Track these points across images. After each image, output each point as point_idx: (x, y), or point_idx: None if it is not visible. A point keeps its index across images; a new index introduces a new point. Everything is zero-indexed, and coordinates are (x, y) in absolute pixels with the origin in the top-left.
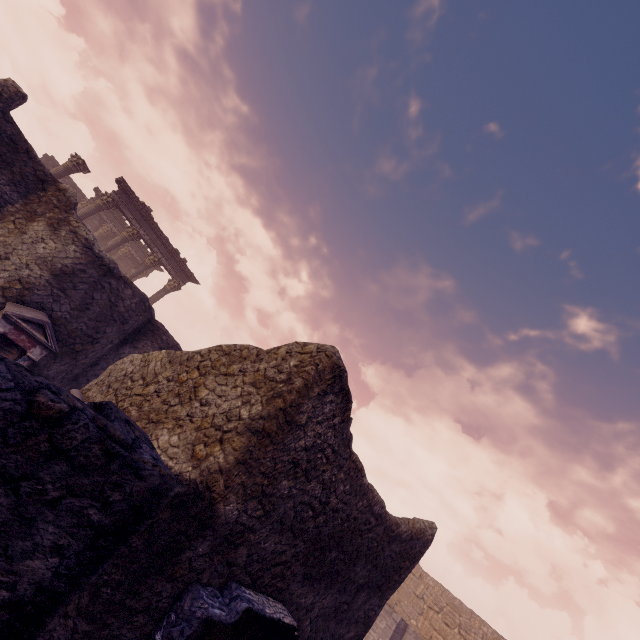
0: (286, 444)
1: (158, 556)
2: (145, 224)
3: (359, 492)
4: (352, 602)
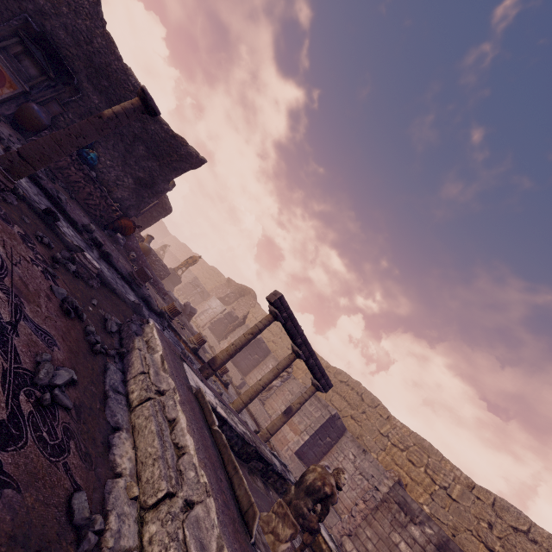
0: None
1: None
2: None
3: (114, 55)
4: (134, 144)
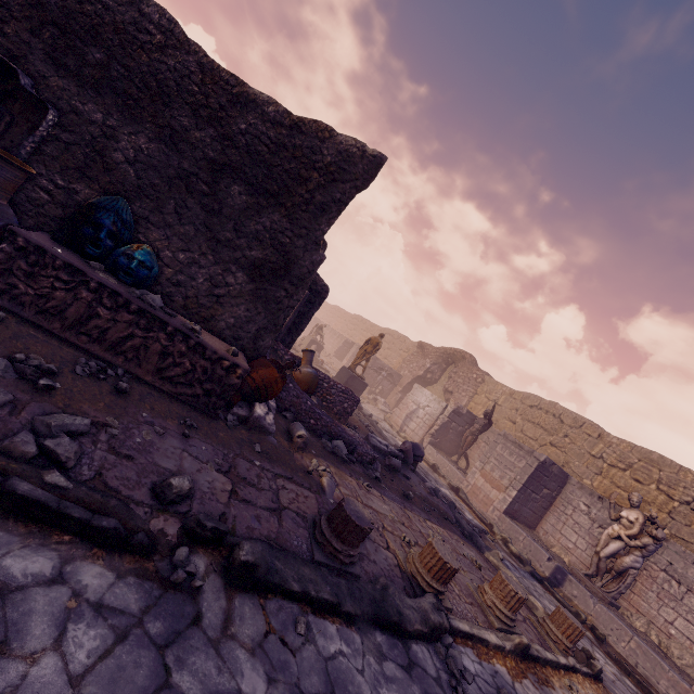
0: None
1: None
2: None
3: None
4: (218, 189)
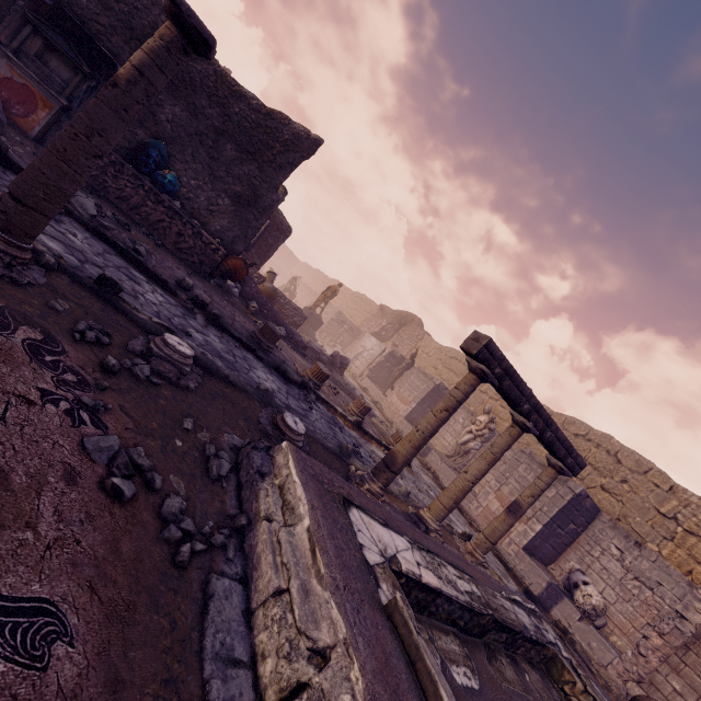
0: None
1: None
2: None
3: (157, 5)
4: (218, 145)
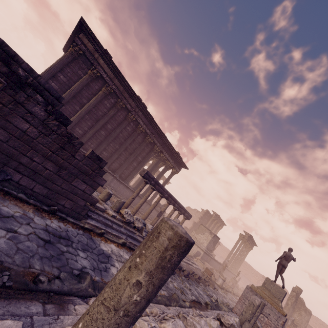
0: None
1: None
2: (250, 239)
3: None
4: None
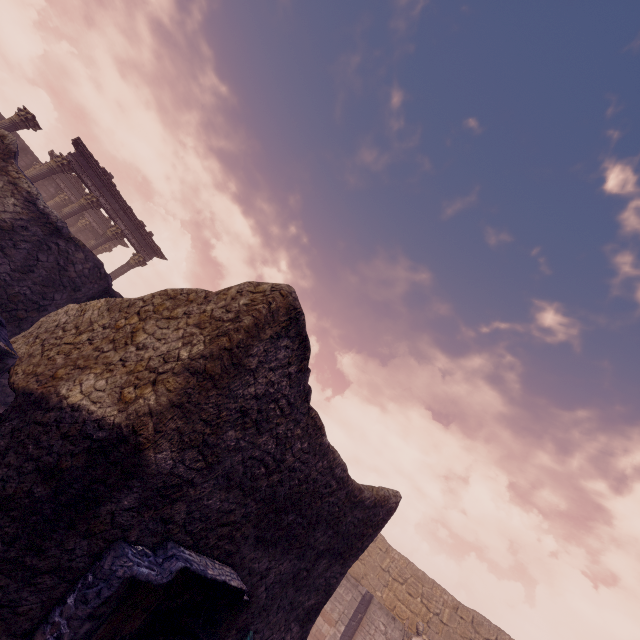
0: (233, 390)
1: (68, 507)
2: (106, 192)
3: (319, 452)
4: (312, 569)
